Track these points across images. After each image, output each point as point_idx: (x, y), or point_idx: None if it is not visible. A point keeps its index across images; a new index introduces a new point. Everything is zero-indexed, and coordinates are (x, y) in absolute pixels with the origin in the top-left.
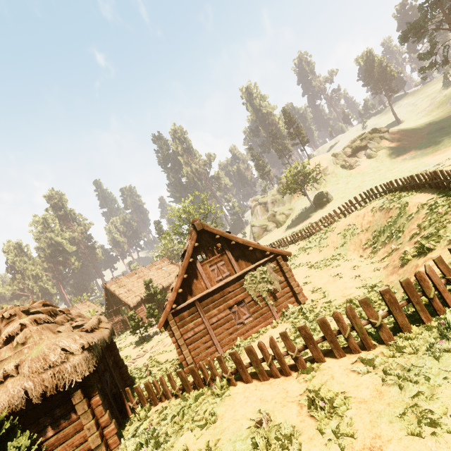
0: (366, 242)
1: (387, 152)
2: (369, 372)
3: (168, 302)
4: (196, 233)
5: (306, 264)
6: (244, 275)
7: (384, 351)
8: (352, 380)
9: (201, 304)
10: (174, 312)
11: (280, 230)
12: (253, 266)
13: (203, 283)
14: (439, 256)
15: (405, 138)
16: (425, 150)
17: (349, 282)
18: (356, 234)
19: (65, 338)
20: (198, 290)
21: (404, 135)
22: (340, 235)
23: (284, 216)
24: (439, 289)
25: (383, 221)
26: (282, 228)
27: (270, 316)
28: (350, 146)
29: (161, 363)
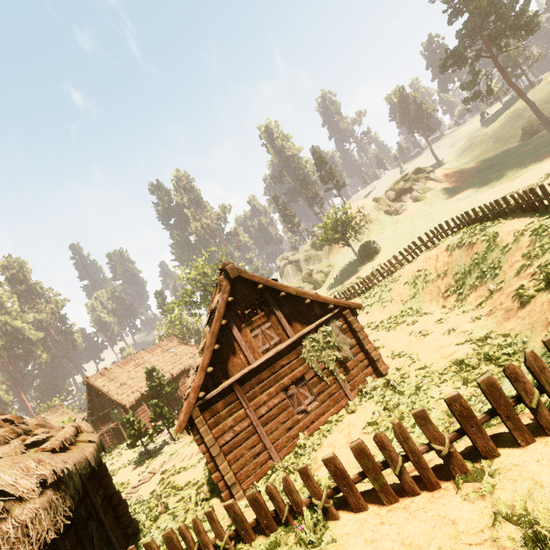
0: (446, 289)
1: (436, 194)
2: None
3: (191, 389)
4: (229, 283)
5: (368, 326)
6: (302, 339)
7: None
8: None
9: (242, 387)
10: (201, 404)
11: (319, 291)
12: (313, 326)
13: (242, 356)
14: None
15: (453, 178)
16: (479, 188)
17: (443, 339)
18: (431, 280)
19: (5, 469)
20: (236, 367)
21: (452, 175)
22: (408, 284)
23: (322, 275)
24: None
25: (467, 260)
26: (321, 289)
27: (342, 397)
28: (393, 188)
29: (179, 489)
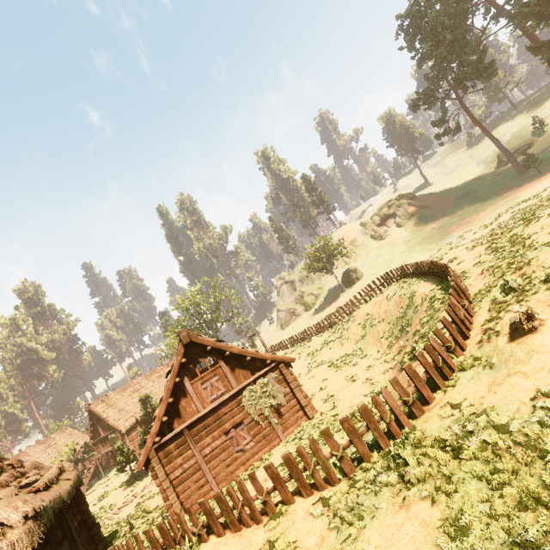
0: (382, 335)
1: (416, 220)
2: (323, 514)
3: (149, 435)
4: (183, 347)
5: (328, 362)
6: (242, 390)
7: (342, 487)
8: (307, 526)
9: (191, 432)
10: (158, 447)
11: (309, 314)
12: (252, 379)
13: (194, 406)
14: (394, 377)
15: (433, 204)
16: (451, 218)
17: (360, 388)
18: (374, 325)
19: (3, 508)
20: (188, 415)
21: (432, 201)
22: (360, 325)
23: (313, 297)
24: (395, 413)
25: (396, 311)
26: (311, 312)
27: (275, 438)
28: (378, 214)
29: (149, 512)
